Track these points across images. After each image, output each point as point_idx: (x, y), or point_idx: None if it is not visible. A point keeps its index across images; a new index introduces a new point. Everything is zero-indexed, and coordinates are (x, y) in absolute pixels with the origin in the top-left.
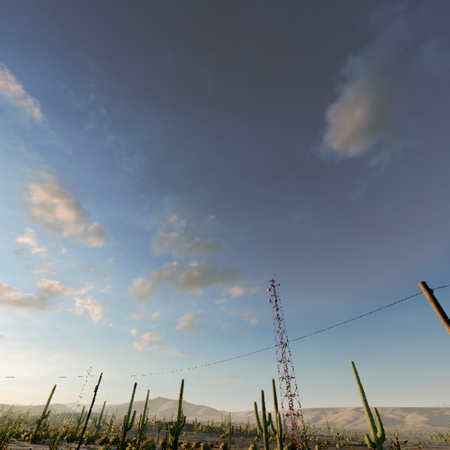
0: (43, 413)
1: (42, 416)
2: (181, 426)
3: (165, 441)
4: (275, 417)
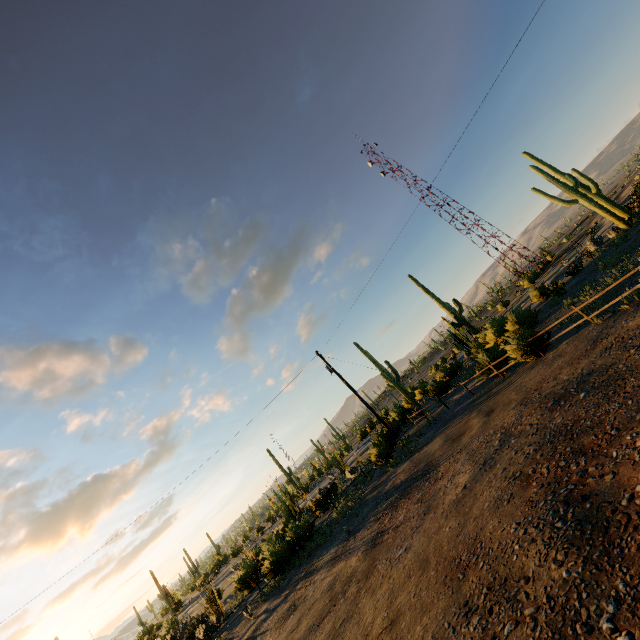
0: (284, 474)
1: (287, 476)
2: (459, 311)
3: (458, 339)
4: (569, 182)
